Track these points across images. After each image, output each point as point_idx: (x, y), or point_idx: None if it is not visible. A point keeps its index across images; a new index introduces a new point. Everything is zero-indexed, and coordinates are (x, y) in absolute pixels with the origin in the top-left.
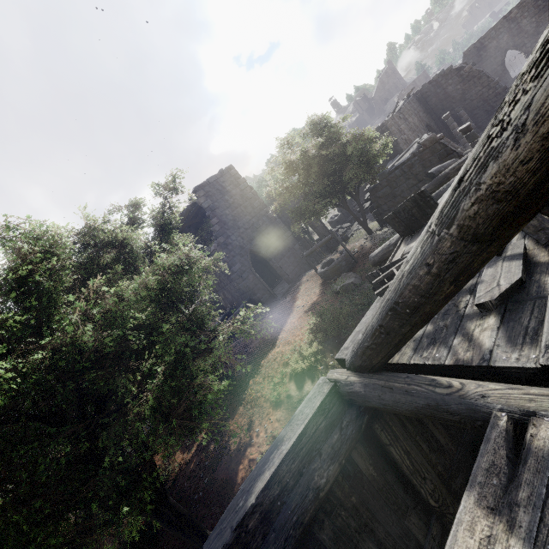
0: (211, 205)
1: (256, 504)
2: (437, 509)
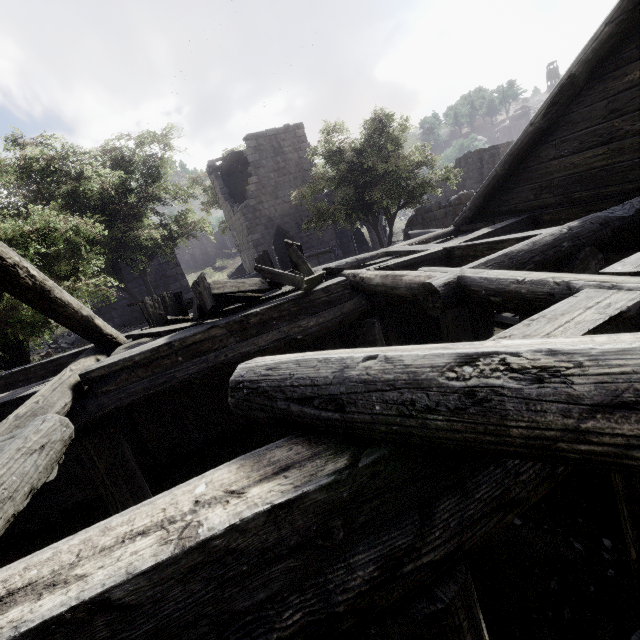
0: (257, 161)
1: (4, 376)
2: (153, 452)
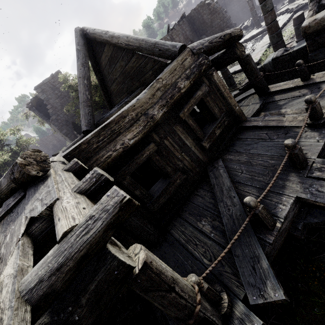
0: (46, 97)
1: None
2: None
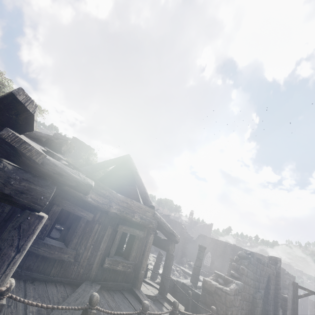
0: None
1: None
2: None
